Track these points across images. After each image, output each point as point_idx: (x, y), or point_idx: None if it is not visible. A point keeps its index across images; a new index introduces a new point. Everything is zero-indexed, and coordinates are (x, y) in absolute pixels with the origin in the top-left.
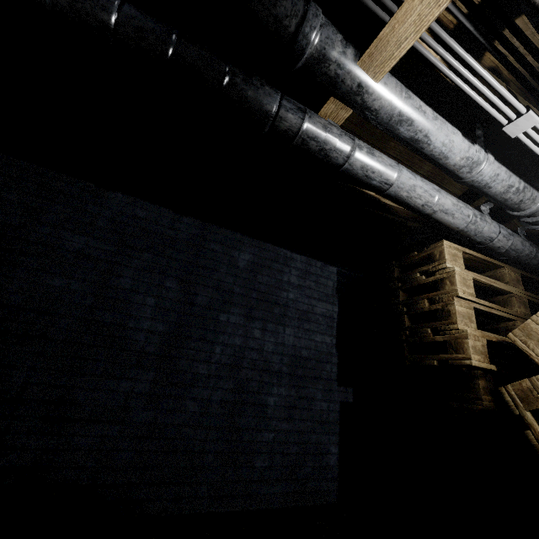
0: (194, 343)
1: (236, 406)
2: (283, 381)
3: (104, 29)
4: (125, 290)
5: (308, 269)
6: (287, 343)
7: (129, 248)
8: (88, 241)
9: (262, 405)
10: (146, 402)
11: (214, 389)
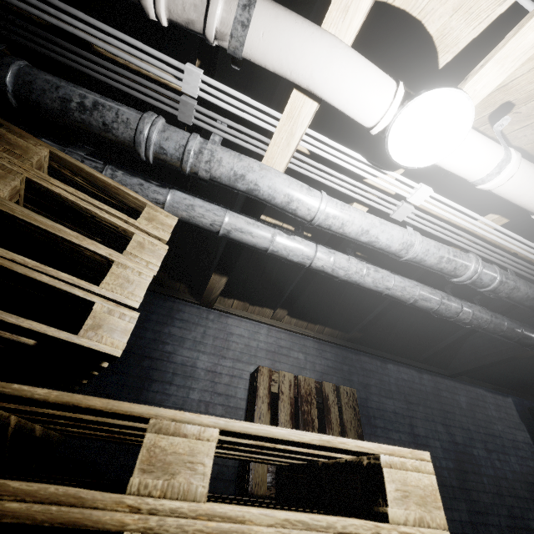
0: (471, 476)
1: (516, 531)
2: (531, 506)
3: (501, 331)
4: (423, 437)
5: (497, 402)
6: (516, 470)
7: (411, 404)
8: (394, 402)
9: (529, 529)
10: (471, 529)
11: (498, 516)
